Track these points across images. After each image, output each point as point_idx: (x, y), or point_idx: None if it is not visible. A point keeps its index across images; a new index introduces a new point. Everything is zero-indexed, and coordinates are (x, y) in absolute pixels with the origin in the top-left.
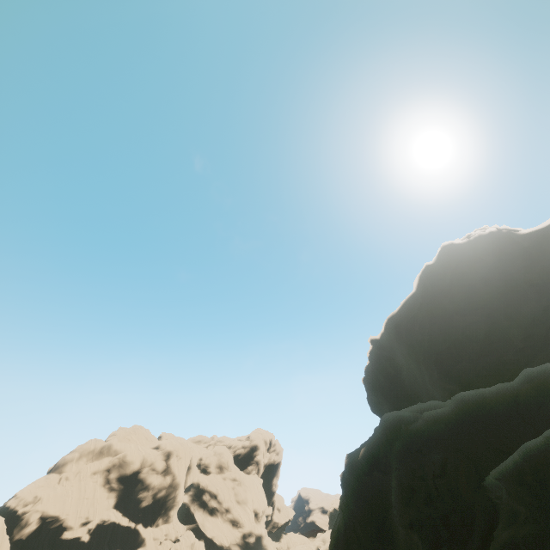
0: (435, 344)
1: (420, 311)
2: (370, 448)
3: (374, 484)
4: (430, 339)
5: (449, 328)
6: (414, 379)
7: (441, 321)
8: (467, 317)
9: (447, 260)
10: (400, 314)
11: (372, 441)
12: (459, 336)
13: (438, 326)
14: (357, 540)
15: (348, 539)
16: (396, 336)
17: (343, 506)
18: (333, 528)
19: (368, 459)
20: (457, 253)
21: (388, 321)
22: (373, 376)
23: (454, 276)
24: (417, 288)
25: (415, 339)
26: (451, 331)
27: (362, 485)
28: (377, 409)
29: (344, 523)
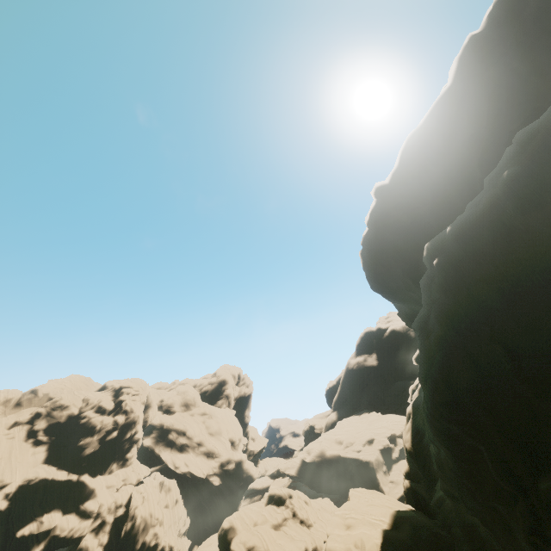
0: (502, 124)
1: (466, 101)
2: (527, 162)
3: (547, 226)
4: (493, 119)
5: (523, 98)
6: (449, 210)
7: (510, 91)
8: (550, 75)
9: (505, 18)
10: (428, 124)
11: (520, 158)
12: (539, 105)
13: (507, 98)
14: (508, 350)
15: (476, 360)
16: (424, 155)
17: (453, 308)
18: (421, 363)
19: (531, 177)
20: (521, 4)
21: (408, 143)
22: (377, 240)
23: (527, 21)
24: (454, 78)
25: (460, 142)
26: (527, 101)
27: (518, 237)
28: (381, 283)
29: (458, 338)
